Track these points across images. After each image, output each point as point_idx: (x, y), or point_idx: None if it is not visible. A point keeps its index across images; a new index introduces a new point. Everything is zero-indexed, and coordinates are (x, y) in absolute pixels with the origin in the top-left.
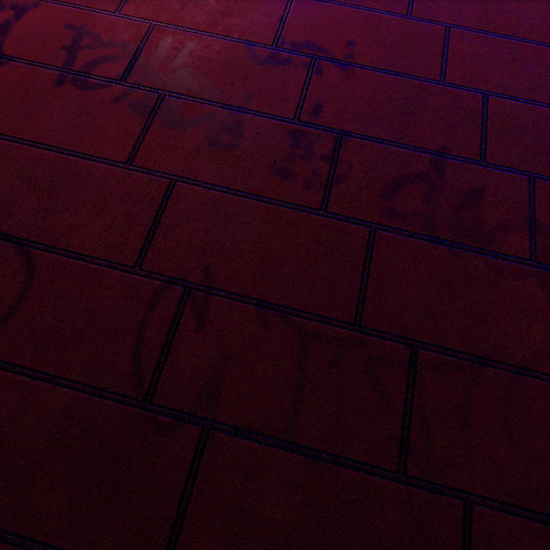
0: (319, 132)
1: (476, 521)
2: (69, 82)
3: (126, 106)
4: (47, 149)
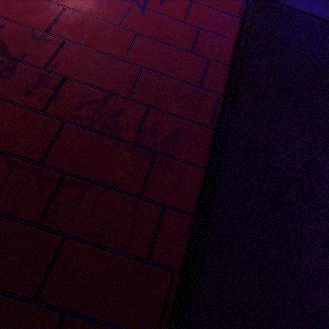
0: (54, 76)
1: (65, 244)
2: None
3: None
4: None
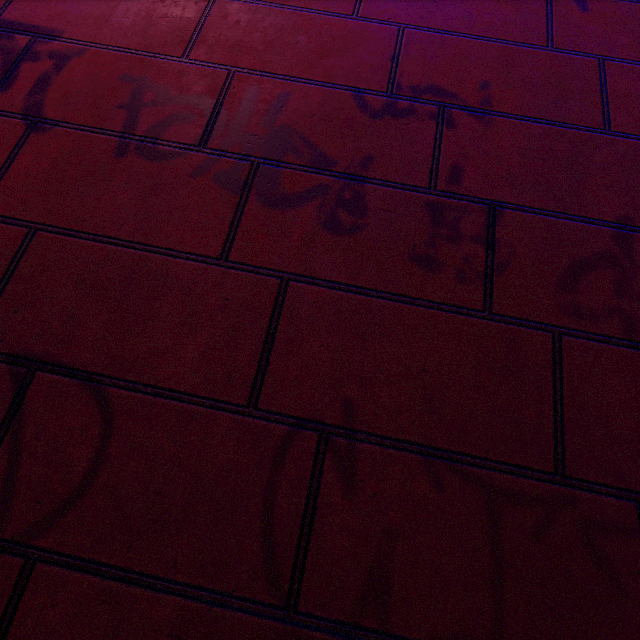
0: (464, 204)
1: None
2: (133, 152)
3: (211, 181)
4: (114, 244)
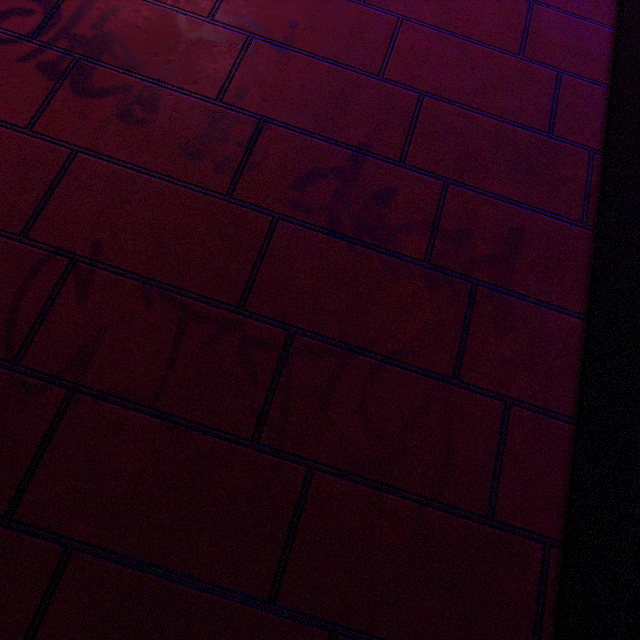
0: (240, 116)
1: (315, 484)
2: None
3: (34, 67)
4: None
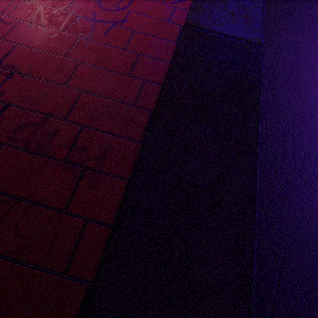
0: None
1: None
2: None
3: None
4: None
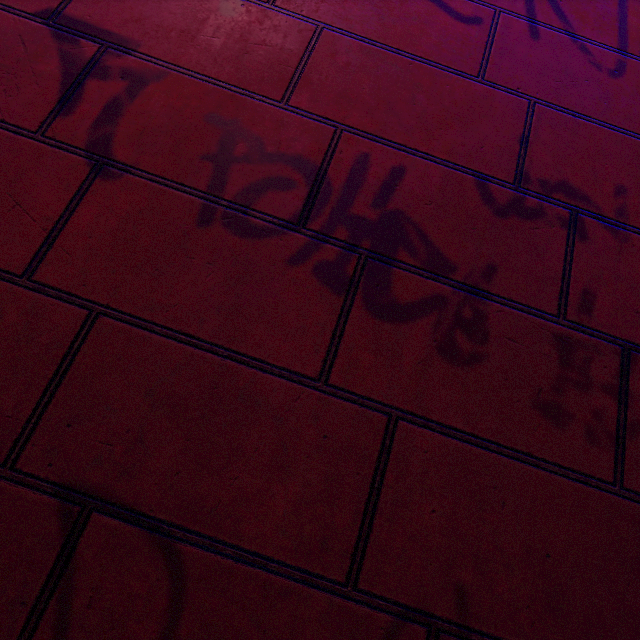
0: (595, 342)
1: None
2: (219, 221)
3: (311, 273)
4: (192, 345)
